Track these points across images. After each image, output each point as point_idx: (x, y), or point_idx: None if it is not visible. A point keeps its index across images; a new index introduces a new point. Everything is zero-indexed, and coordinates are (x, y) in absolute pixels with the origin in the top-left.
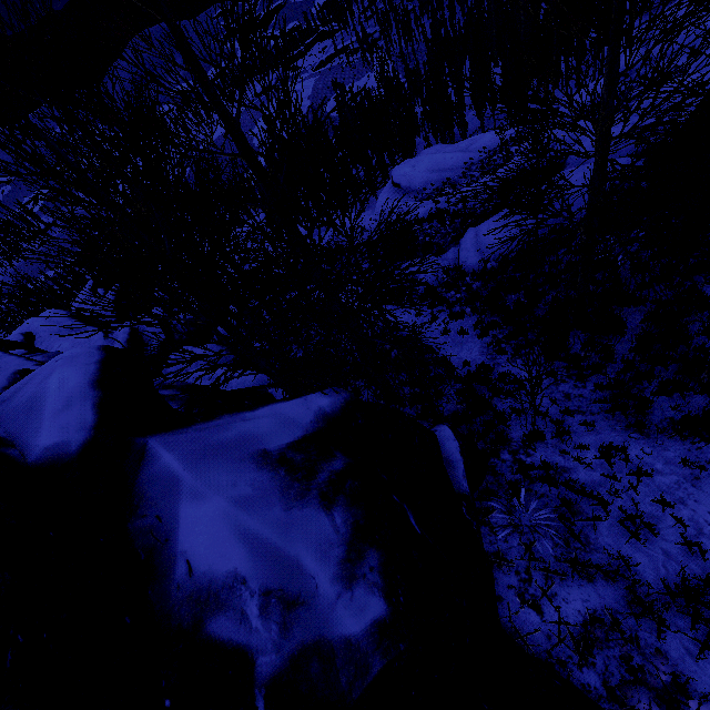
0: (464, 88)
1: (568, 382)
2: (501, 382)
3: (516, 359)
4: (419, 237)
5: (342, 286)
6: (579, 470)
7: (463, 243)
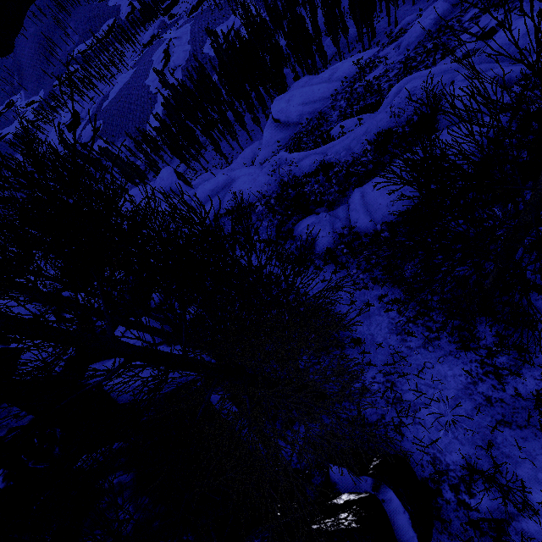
0: (376, 175)
1: (485, 381)
2: (420, 377)
3: (427, 345)
4: (311, 198)
5: (279, 477)
6: (527, 517)
7: (351, 204)
